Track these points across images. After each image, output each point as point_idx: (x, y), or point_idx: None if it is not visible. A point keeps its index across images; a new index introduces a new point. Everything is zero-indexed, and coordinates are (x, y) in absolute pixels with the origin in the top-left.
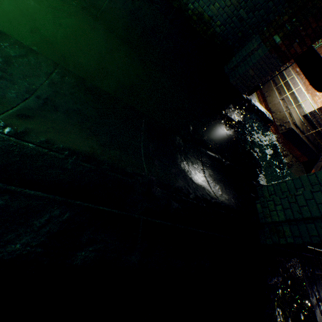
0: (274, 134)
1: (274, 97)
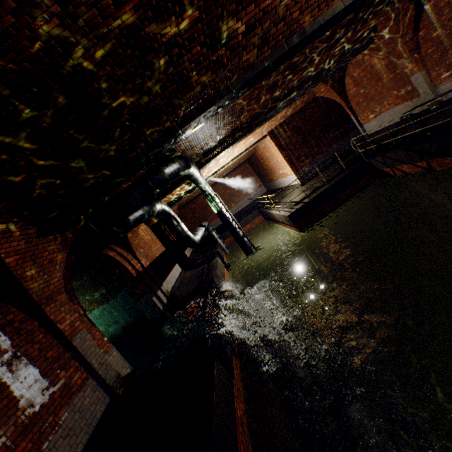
0: (297, 229)
1: (274, 215)
